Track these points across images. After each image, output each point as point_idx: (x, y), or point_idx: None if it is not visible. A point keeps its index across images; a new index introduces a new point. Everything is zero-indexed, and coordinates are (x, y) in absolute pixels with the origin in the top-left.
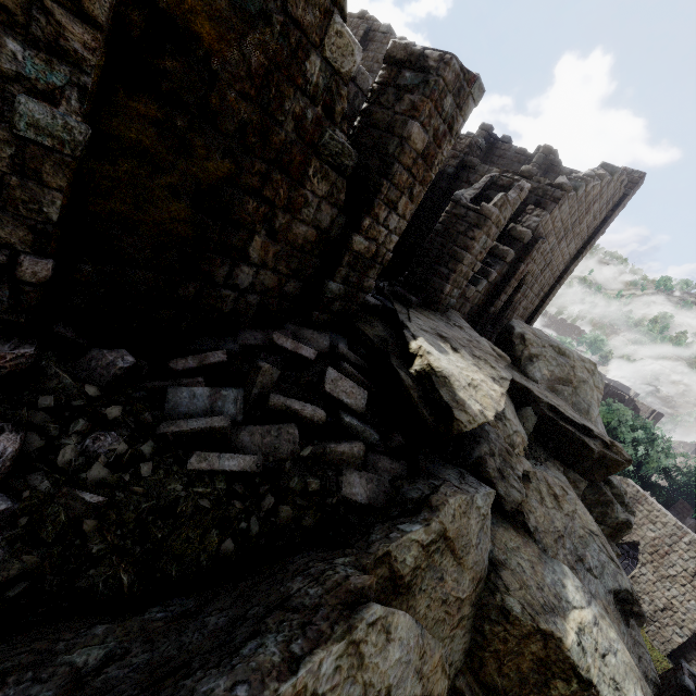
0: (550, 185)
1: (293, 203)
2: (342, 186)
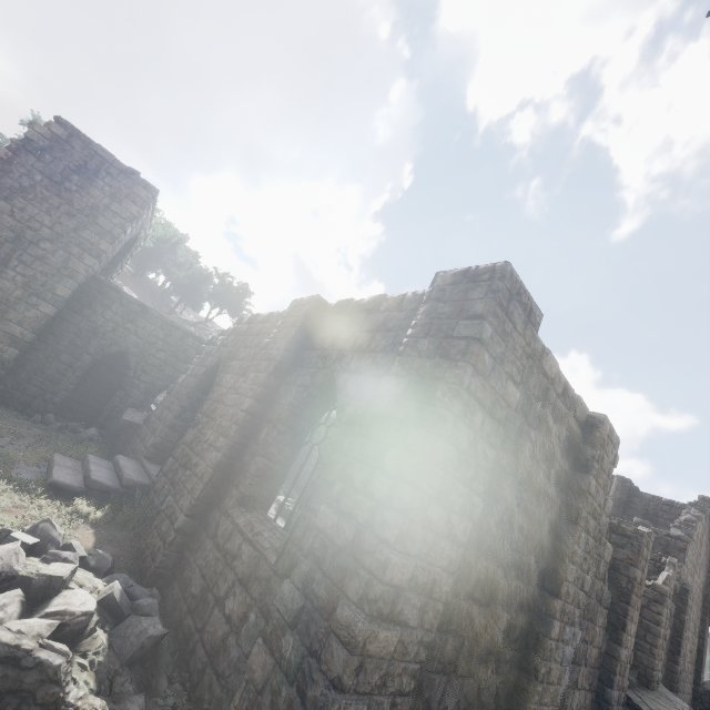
0: (668, 536)
1: (592, 637)
2: (605, 614)
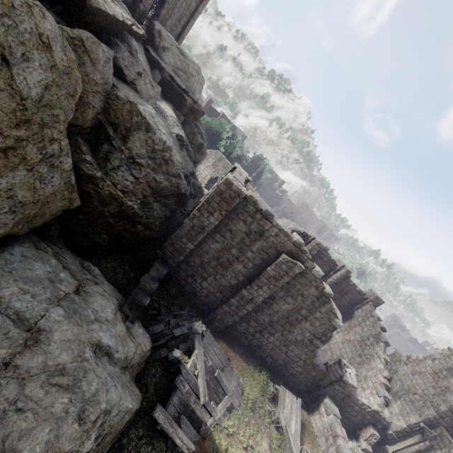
0: None
1: None
2: None
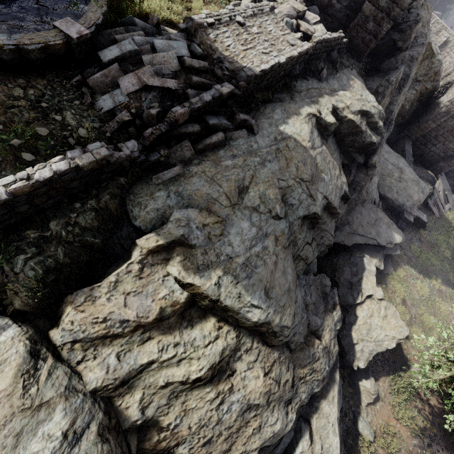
0: None
1: None
2: None
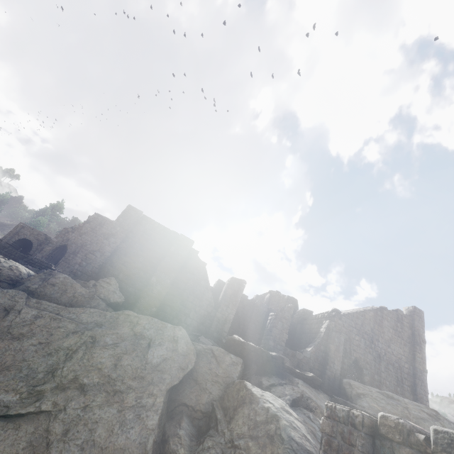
0: (330, 312)
1: (200, 305)
2: (213, 302)
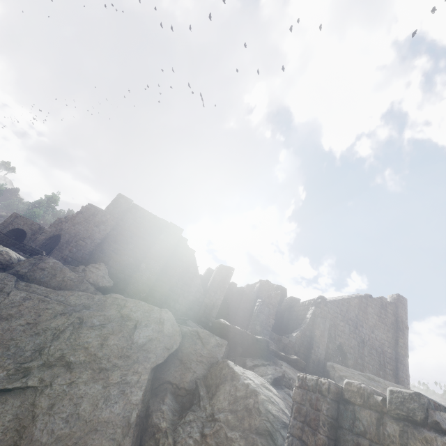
0: (316, 299)
1: (189, 291)
2: (201, 289)
